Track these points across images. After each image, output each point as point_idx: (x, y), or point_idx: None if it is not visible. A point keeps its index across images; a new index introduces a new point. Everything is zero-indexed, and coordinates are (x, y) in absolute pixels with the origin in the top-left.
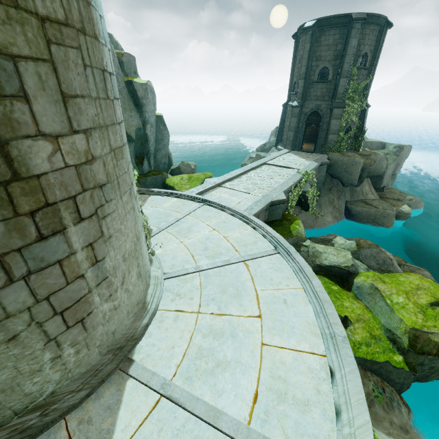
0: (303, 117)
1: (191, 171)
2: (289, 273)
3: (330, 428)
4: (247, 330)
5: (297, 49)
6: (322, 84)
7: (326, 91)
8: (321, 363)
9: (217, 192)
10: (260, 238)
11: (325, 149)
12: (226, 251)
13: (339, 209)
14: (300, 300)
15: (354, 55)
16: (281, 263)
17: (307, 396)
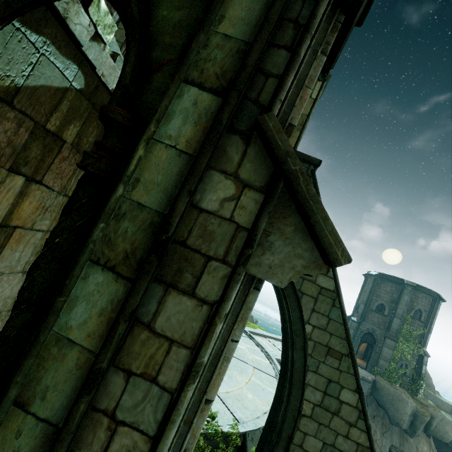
0: (359, 332)
1: (252, 322)
2: (275, 386)
3: (251, 417)
4: (237, 381)
5: (365, 284)
6: (379, 315)
7: (381, 321)
8: (263, 409)
9: (261, 338)
10: (271, 368)
11: (374, 370)
12: (247, 358)
13: (382, 449)
14: (271, 394)
15: (408, 307)
16: (274, 381)
17: (248, 408)
